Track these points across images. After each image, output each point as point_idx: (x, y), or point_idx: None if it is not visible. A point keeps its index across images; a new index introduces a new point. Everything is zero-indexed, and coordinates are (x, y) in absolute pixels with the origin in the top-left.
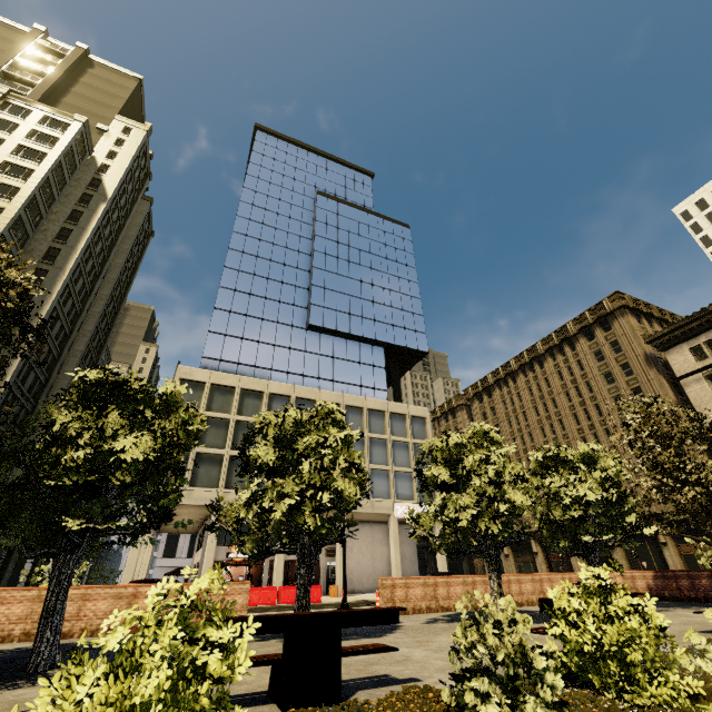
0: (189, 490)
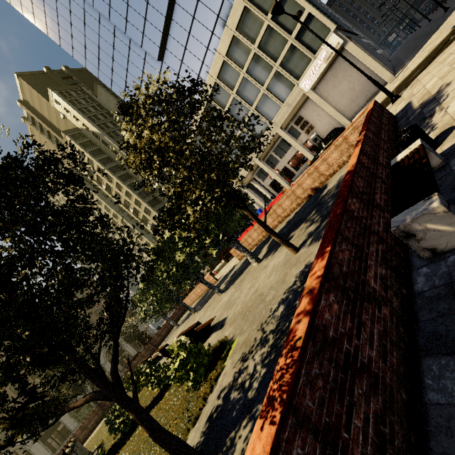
0: None
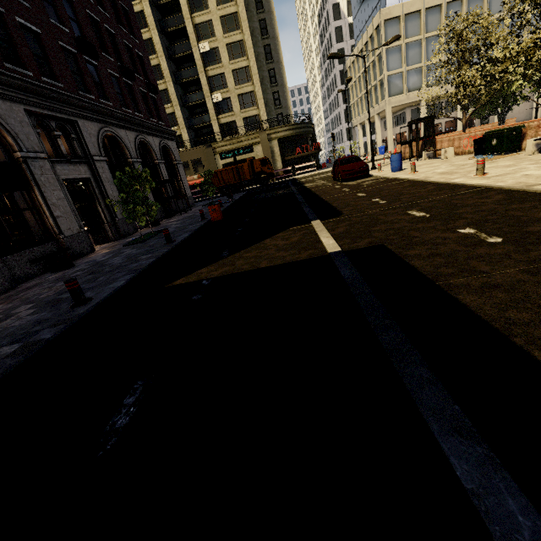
0: (407, 95)
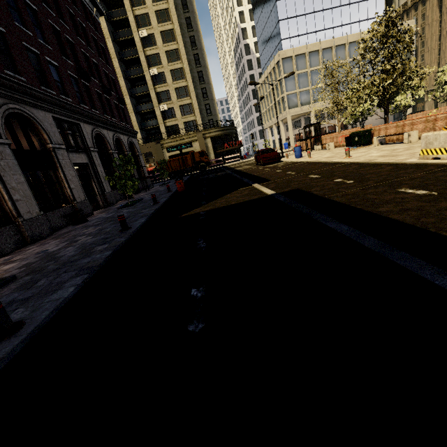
0: (301, 108)
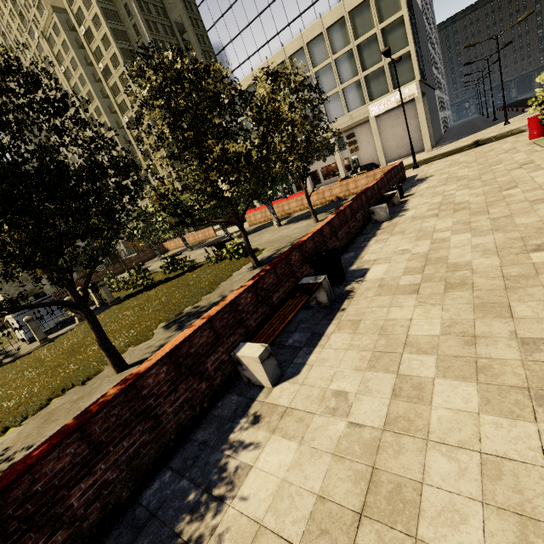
0: None
